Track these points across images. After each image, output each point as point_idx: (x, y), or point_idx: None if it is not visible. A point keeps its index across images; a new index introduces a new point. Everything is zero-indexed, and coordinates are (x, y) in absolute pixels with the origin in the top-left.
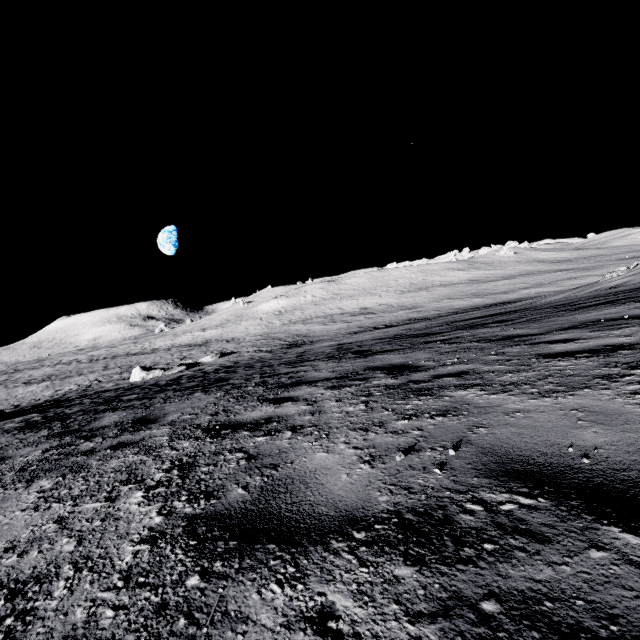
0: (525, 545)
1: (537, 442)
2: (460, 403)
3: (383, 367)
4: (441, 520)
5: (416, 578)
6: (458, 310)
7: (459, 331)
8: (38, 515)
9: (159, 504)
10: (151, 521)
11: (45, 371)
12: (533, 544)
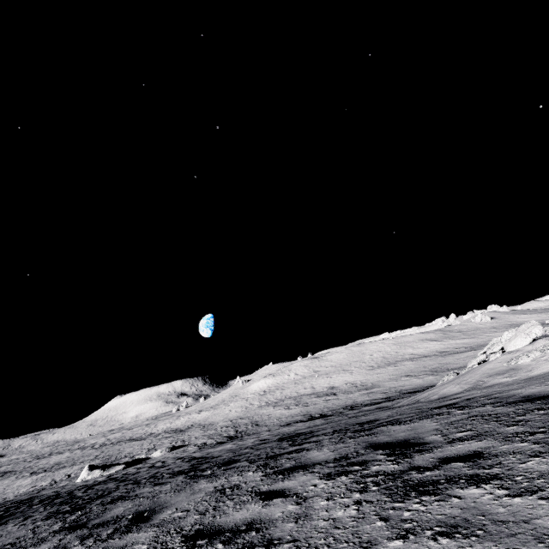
0: None
1: None
2: None
3: None
4: None
5: None
6: (395, 394)
7: (184, 476)
8: None
9: None
10: None
11: (61, 457)
12: None
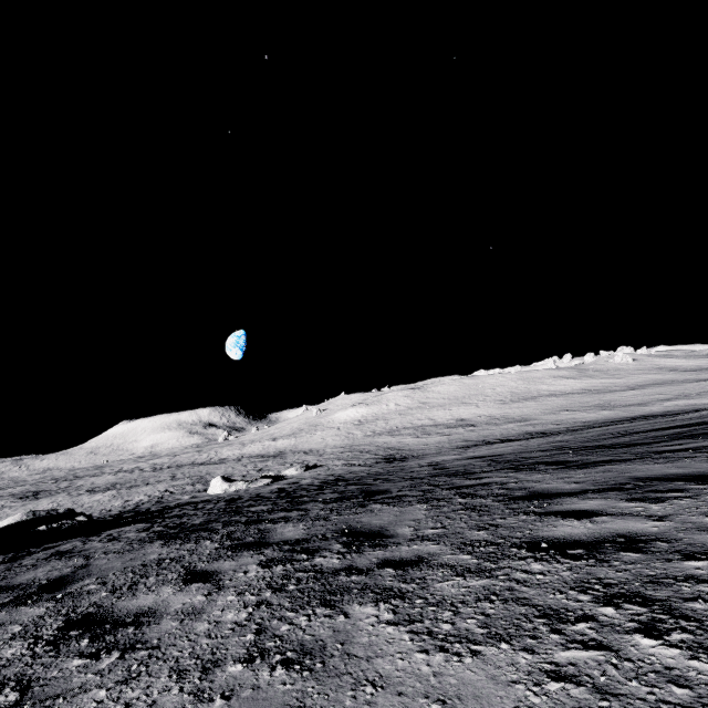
0: None
1: None
2: None
3: (669, 477)
4: None
5: None
6: (590, 423)
7: (686, 440)
8: (480, 663)
9: None
10: None
11: (107, 479)
12: None
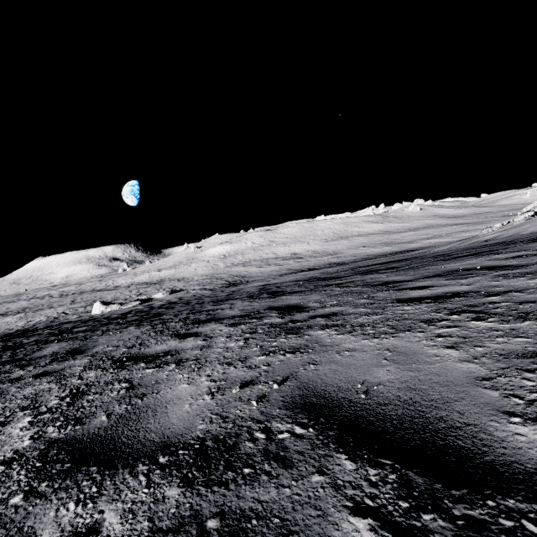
0: (273, 470)
1: (342, 378)
2: (312, 342)
3: (280, 307)
4: (229, 447)
5: (177, 498)
6: (370, 256)
7: (356, 276)
8: None
9: (36, 429)
10: (20, 444)
11: (21, 304)
12: (279, 469)
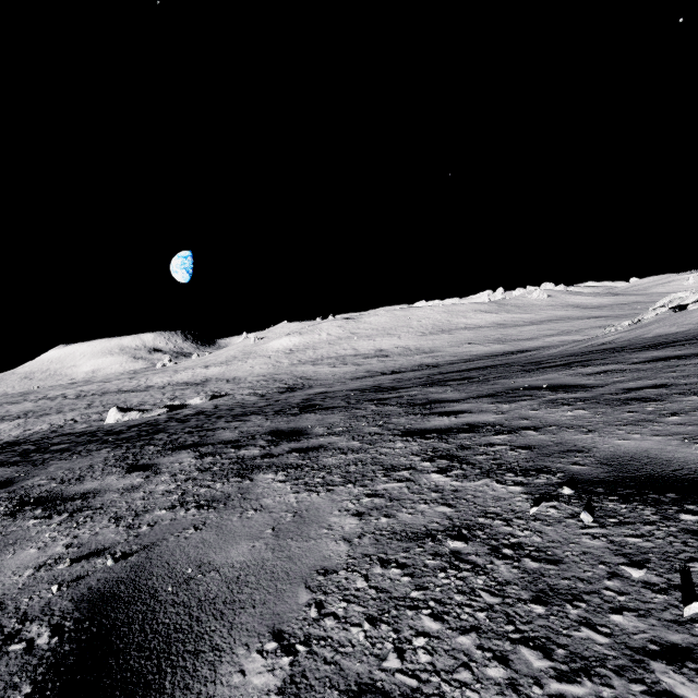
0: None
1: (193, 555)
2: (241, 491)
3: (282, 431)
4: None
5: None
6: (473, 357)
7: (416, 388)
8: None
9: None
10: None
11: (25, 406)
12: None
